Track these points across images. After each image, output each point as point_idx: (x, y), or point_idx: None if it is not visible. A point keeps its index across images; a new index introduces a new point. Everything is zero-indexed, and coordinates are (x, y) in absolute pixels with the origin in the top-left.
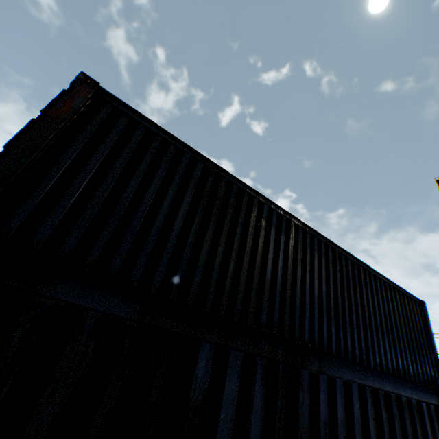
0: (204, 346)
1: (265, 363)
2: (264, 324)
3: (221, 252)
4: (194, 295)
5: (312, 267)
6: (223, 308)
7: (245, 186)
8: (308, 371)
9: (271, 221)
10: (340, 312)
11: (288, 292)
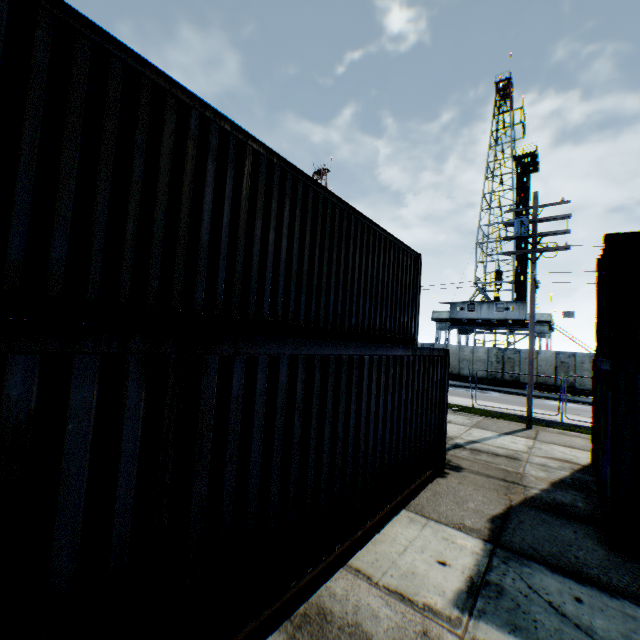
0: (16, 359)
1: (144, 360)
2: (200, 304)
3: (104, 203)
4: (60, 278)
5: (280, 221)
6: (125, 292)
7: (143, 64)
8: (217, 356)
9: (208, 145)
10: (316, 277)
11: (239, 259)
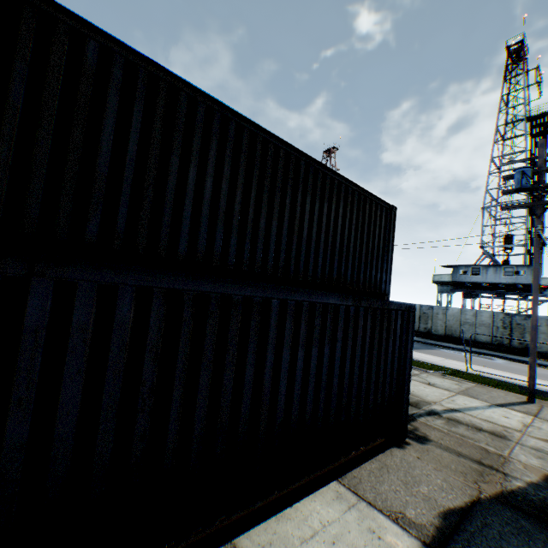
0: None
1: None
2: (94, 236)
3: None
4: None
5: (205, 160)
6: None
7: None
8: None
9: (109, 77)
10: (251, 220)
11: (148, 194)
